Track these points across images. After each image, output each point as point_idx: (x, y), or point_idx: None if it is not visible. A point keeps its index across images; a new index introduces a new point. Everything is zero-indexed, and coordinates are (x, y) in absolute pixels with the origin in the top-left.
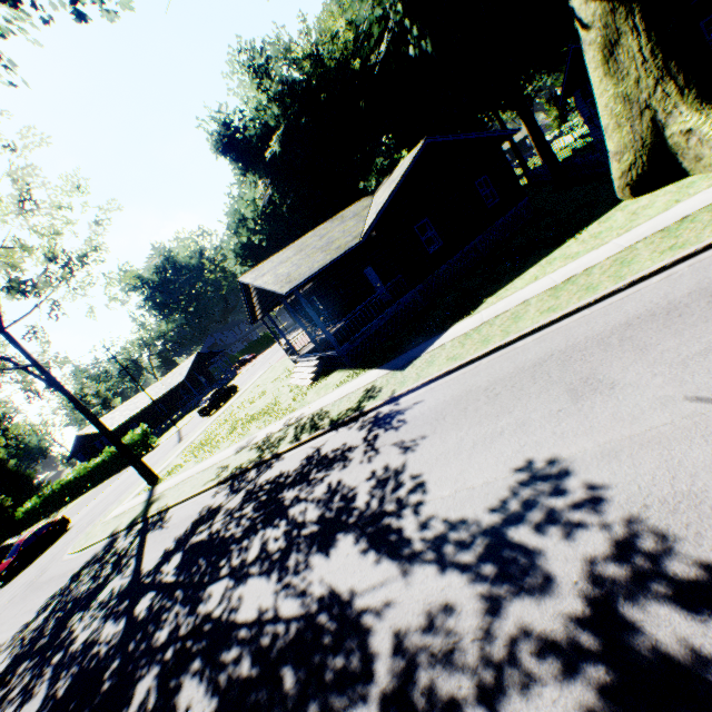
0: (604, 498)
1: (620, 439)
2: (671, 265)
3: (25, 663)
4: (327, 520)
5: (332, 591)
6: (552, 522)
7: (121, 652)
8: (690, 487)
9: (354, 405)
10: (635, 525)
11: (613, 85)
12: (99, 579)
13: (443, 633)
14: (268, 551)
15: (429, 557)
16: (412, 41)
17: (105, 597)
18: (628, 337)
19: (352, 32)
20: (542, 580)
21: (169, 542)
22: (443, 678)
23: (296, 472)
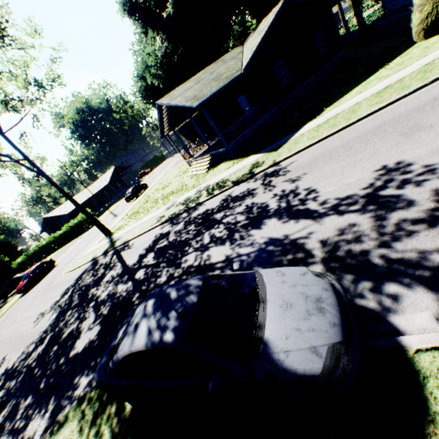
0: (437, 168)
1: None
2: None
3: (69, 311)
4: (253, 217)
5: (271, 238)
6: (406, 183)
7: (138, 291)
8: None
9: (246, 172)
10: None
11: None
12: (98, 275)
13: (351, 233)
14: (217, 237)
15: (331, 213)
16: None
17: (108, 279)
18: (436, 105)
19: None
20: (406, 203)
21: (140, 251)
22: (357, 245)
23: (218, 207)
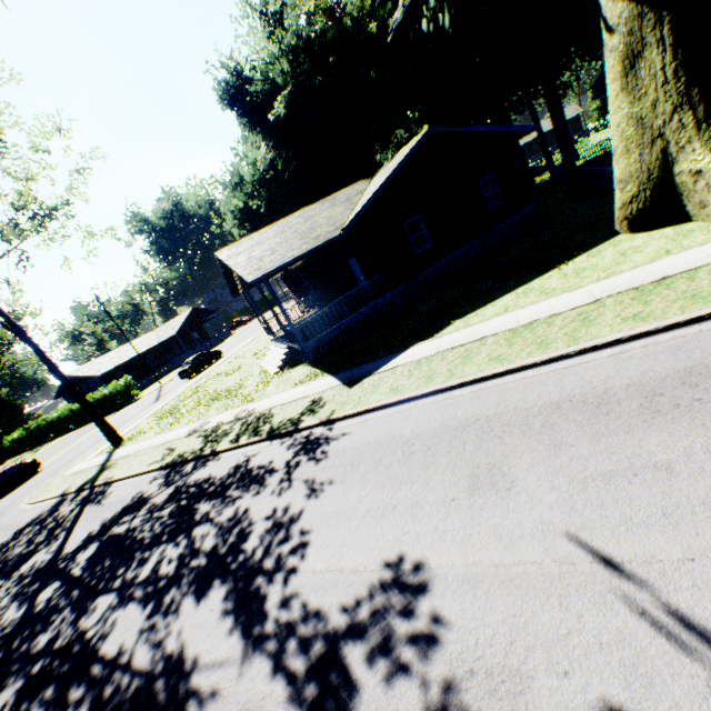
0: (441, 642)
1: (487, 565)
2: (627, 339)
3: None
4: (217, 556)
5: (181, 652)
6: (385, 652)
7: (7, 647)
8: (520, 665)
9: (296, 416)
10: (452, 695)
11: (629, 103)
12: (32, 545)
13: None
14: (158, 574)
15: (271, 648)
16: (427, 12)
17: (25, 571)
18: (550, 424)
19: None
20: None
21: (96, 524)
22: None
23: (220, 481)
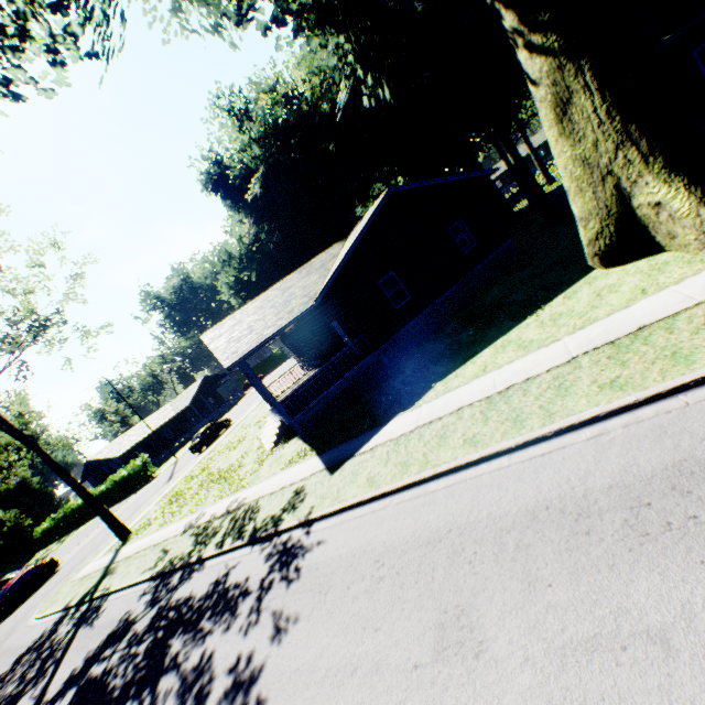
0: None
1: None
2: (606, 415)
3: None
4: None
5: None
6: None
7: None
8: None
9: (278, 512)
10: None
11: (570, 146)
12: (22, 682)
13: None
14: None
15: None
16: (367, 91)
17: None
18: (525, 545)
19: (318, 78)
20: None
21: (81, 658)
22: None
23: (198, 603)
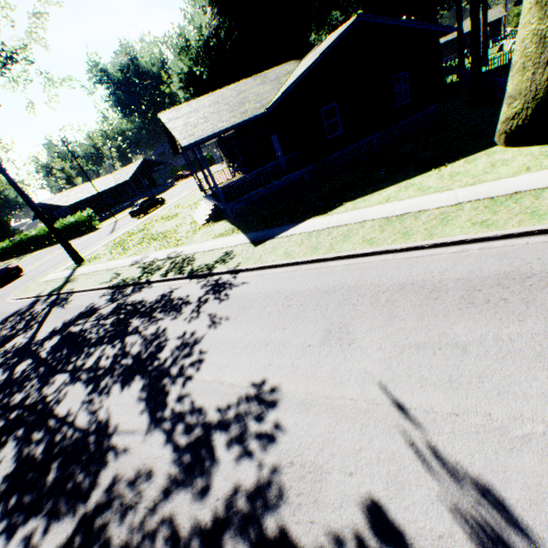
0: (277, 442)
1: (320, 396)
2: (470, 241)
3: None
4: (140, 359)
5: (108, 420)
6: (240, 442)
7: None
8: (323, 464)
9: (211, 263)
10: (276, 475)
11: (539, 18)
12: (14, 330)
13: (136, 492)
14: (99, 365)
15: (166, 428)
16: None
17: (9, 348)
18: (393, 300)
19: None
20: (204, 485)
21: (60, 322)
22: (116, 524)
23: (150, 304)
